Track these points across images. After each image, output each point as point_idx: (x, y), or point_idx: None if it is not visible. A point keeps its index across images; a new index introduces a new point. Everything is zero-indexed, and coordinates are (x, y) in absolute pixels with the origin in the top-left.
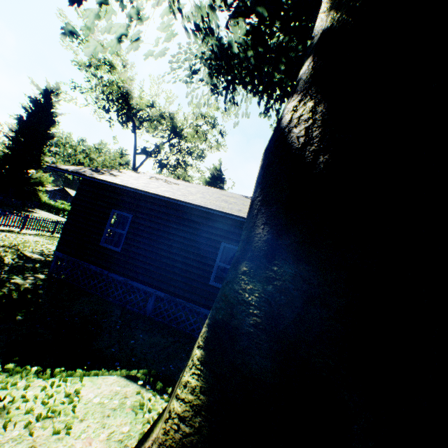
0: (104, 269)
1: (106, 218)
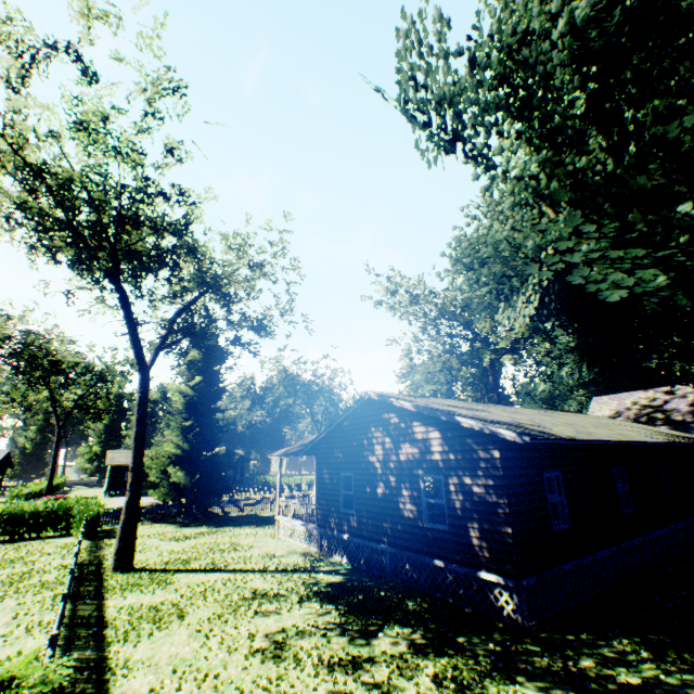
0: (571, 562)
1: (542, 489)
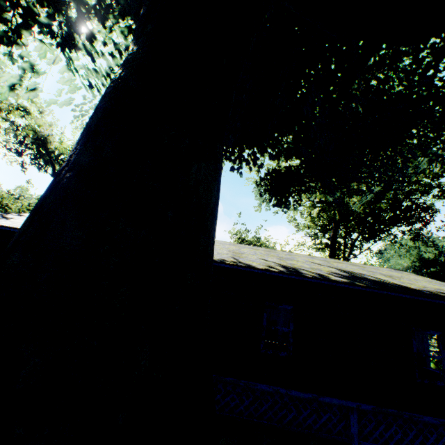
0: None
1: None
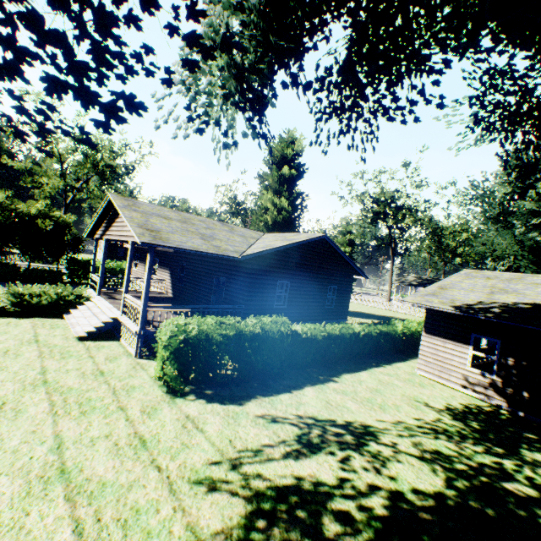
0: None
1: None
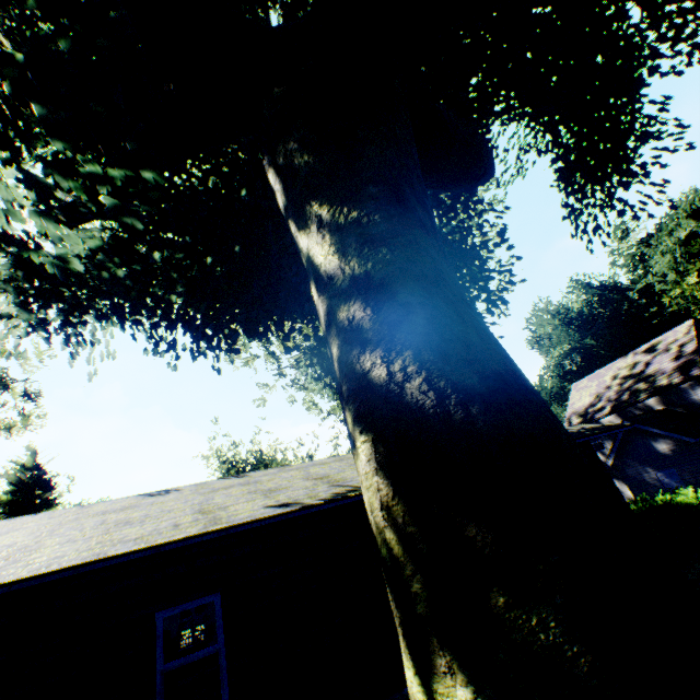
0: None
1: None
